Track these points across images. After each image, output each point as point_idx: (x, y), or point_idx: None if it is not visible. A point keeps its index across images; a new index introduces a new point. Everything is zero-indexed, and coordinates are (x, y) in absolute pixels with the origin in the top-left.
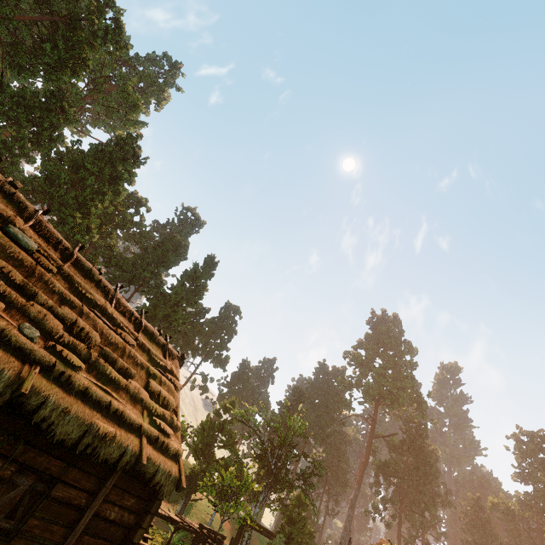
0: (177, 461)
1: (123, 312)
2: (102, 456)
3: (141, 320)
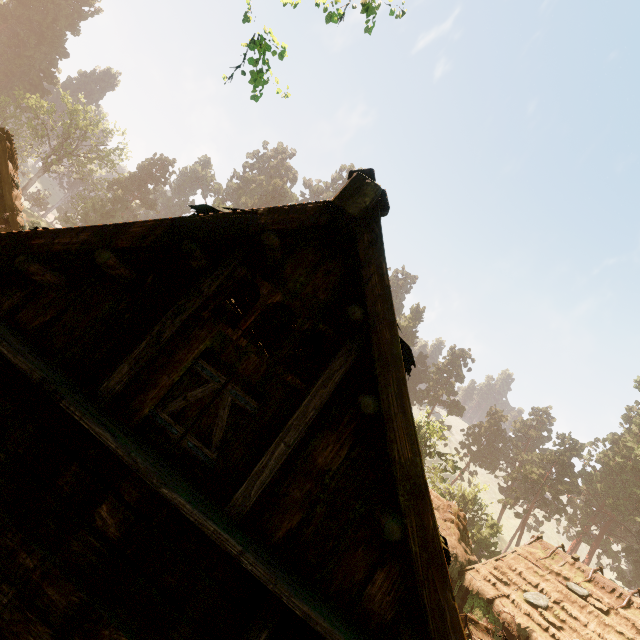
0: None
1: None
2: None
3: None
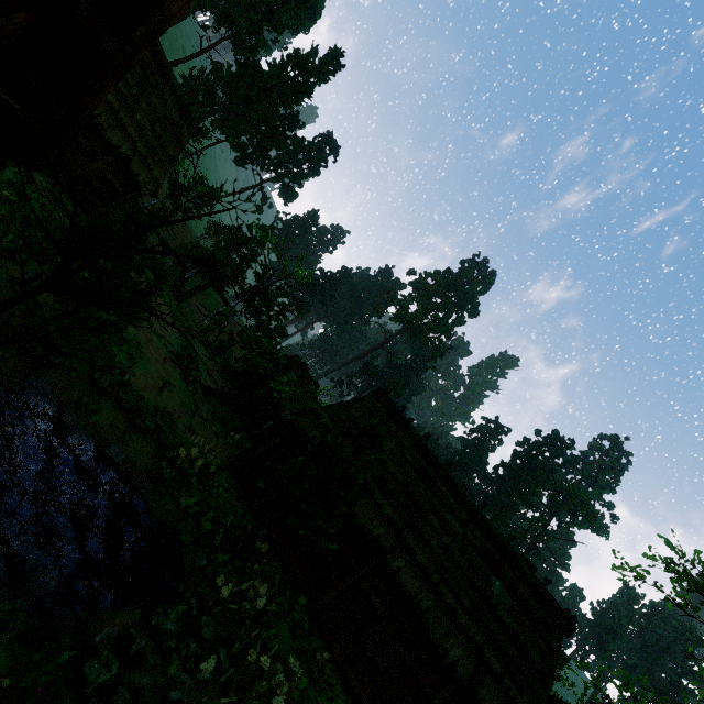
0: (158, 183)
1: (154, 51)
2: (107, 138)
3: (169, 70)
